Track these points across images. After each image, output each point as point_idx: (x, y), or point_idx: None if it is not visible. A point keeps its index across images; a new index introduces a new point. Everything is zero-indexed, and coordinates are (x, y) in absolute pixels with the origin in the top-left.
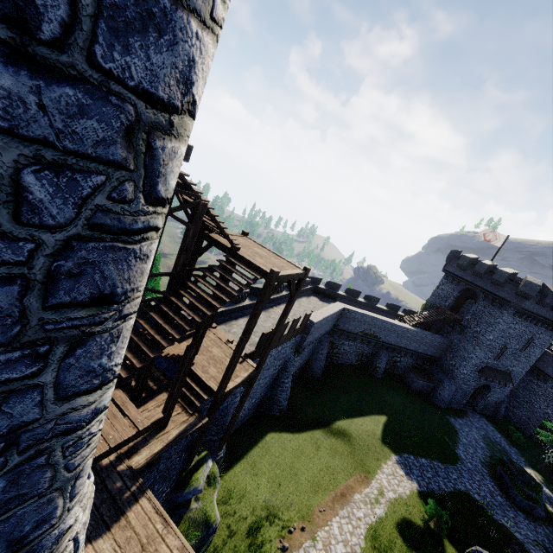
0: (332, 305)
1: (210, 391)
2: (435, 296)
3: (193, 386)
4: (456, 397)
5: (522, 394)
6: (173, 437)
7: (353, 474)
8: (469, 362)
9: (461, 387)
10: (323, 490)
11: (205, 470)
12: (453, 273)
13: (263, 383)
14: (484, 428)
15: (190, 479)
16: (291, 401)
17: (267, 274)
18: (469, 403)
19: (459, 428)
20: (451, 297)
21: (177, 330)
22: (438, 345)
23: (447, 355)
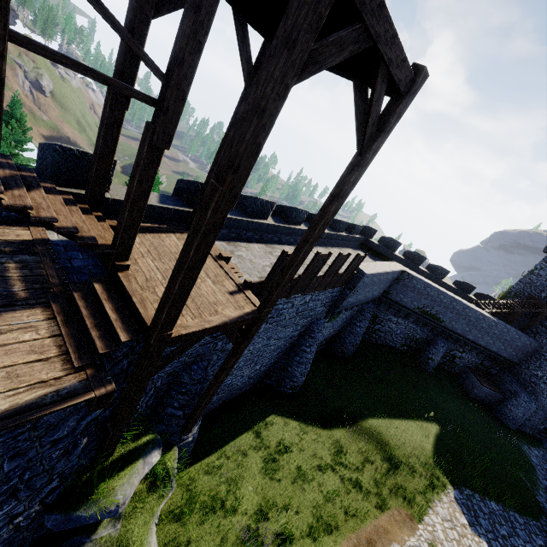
0: (388, 262)
1: (141, 327)
2: (524, 283)
3: (107, 309)
4: (533, 418)
5: None
6: None
7: (389, 507)
8: None
9: (544, 408)
10: (340, 525)
11: (136, 471)
12: None
13: (274, 345)
14: None
15: (96, 488)
16: (310, 378)
17: None
18: (545, 429)
19: (536, 462)
20: None
21: None
22: (521, 346)
23: (530, 362)
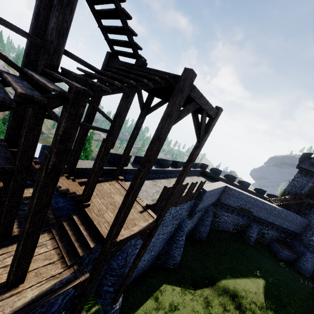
0: (217, 182)
1: (99, 238)
2: (291, 186)
3: (81, 230)
4: None
5: None
6: (23, 303)
7: None
8: None
9: None
10: None
11: None
12: (306, 169)
13: (161, 238)
14: None
15: None
16: (183, 256)
17: (178, 78)
18: None
19: None
20: (306, 187)
21: (2, 95)
22: (299, 223)
23: (306, 232)
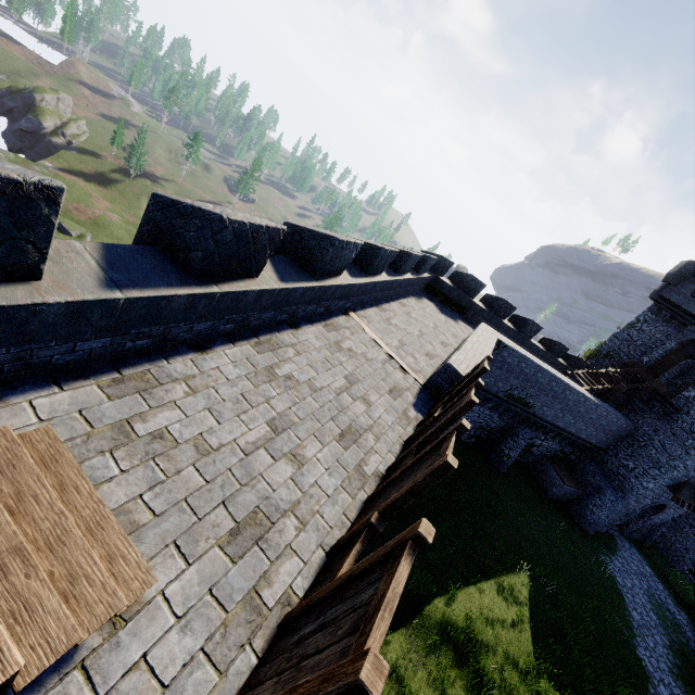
0: (480, 330)
1: None
2: (620, 340)
3: None
4: (613, 517)
5: (686, 512)
6: None
7: None
8: (667, 473)
9: (628, 505)
10: None
11: None
12: (678, 305)
13: None
14: (642, 572)
15: None
16: None
17: None
18: None
19: (621, 582)
20: (659, 349)
21: None
22: (615, 430)
23: (620, 448)
